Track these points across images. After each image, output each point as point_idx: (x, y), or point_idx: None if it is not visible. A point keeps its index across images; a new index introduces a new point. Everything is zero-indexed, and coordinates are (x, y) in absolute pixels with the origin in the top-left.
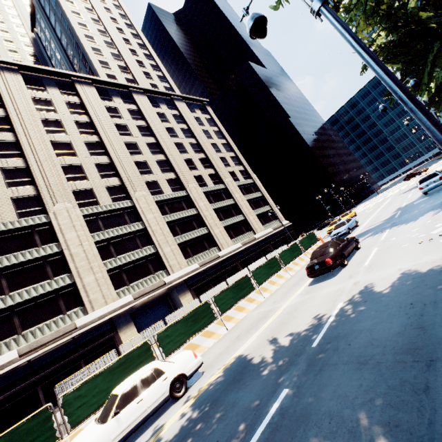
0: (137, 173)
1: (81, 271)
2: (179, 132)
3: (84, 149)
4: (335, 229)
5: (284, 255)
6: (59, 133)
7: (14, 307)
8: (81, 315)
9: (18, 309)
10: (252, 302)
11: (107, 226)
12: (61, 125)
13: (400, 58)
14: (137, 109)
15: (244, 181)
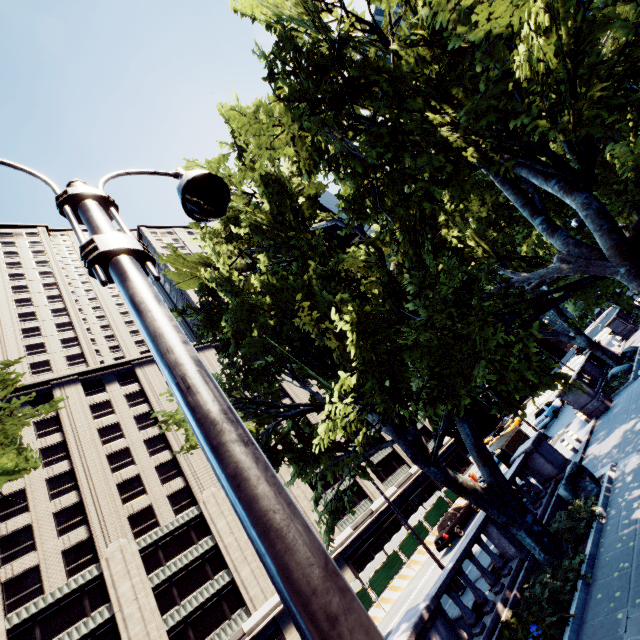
0: None
1: (237, 563)
2: None
3: None
4: None
5: (429, 516)
6: None
7: (187, 618)
8: (245, 617)
9: (190, 619)
10: (404, 578)
11: None
12: None
13: None
14: None
15: None
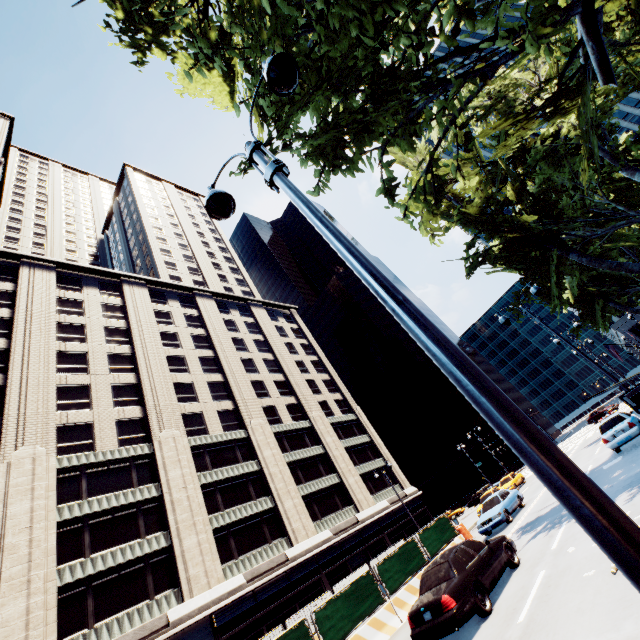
0: (172, 400)
1: (6, 587)
2: (250, 345)
3: (104, 363)
4: (485, 511)
5: (388, 569)
6: (75, 341)
7: None
8: None
9: None
10: None
11: (94, 489)
12: (84, 331)
13: (518, 264)
14: (197, 314)
15: (342, 416)
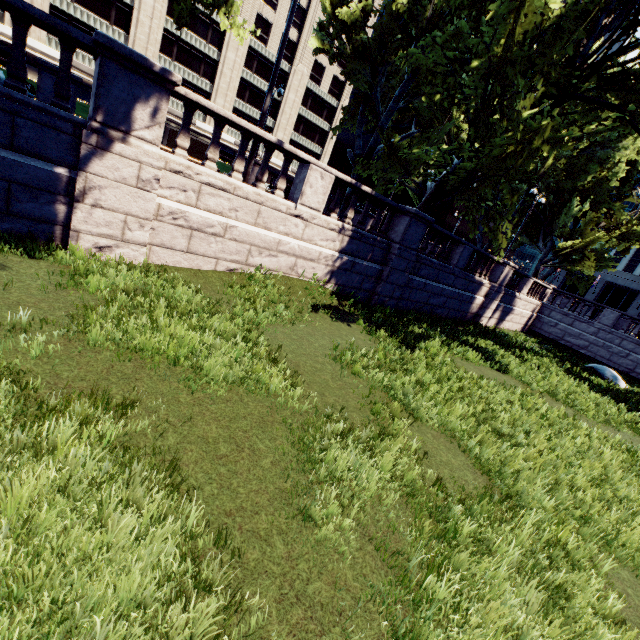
0: None
1: None
2: None
3: None
4: None
5: None
6: None
7: None
8: None
9: None
10: None
11: None
12: None
13: None
14: None
15: (325, 94)
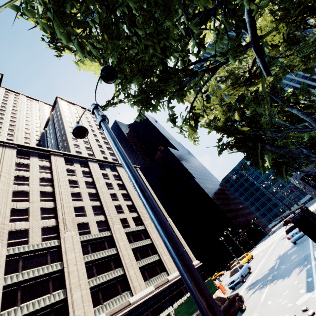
0: (72, 216)
1: None
2: (115, 186)
3: (37, 196)
4: (231, 276)
5: (180, 311)
6: (23, 185)
7: None
8: None
9: None
10: None
11: (26, 266)
12: (28, 179)
13: (243, 149)
14: (88, 170)
15: None
